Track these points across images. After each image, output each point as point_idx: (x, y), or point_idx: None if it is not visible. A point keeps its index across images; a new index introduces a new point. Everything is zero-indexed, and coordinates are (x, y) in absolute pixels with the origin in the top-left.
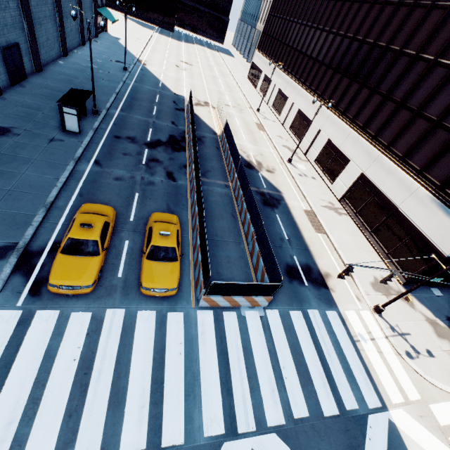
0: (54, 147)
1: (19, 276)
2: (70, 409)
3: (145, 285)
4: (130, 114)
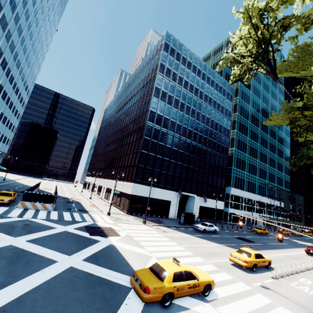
0: None
1: None
2: None
3: None
4: (1, 187)
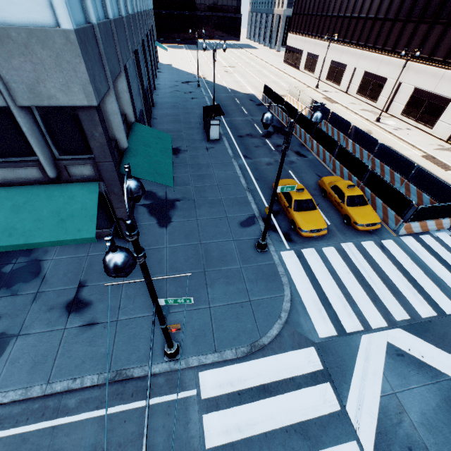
0: (213, 153)
1: (272, 233)
2: (371, 298)
3: (360, 222)
4: (232, 118)
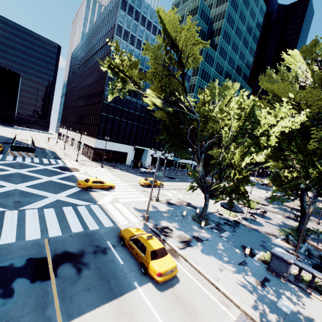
0: None
1: None
2: None
3: None
4: None
